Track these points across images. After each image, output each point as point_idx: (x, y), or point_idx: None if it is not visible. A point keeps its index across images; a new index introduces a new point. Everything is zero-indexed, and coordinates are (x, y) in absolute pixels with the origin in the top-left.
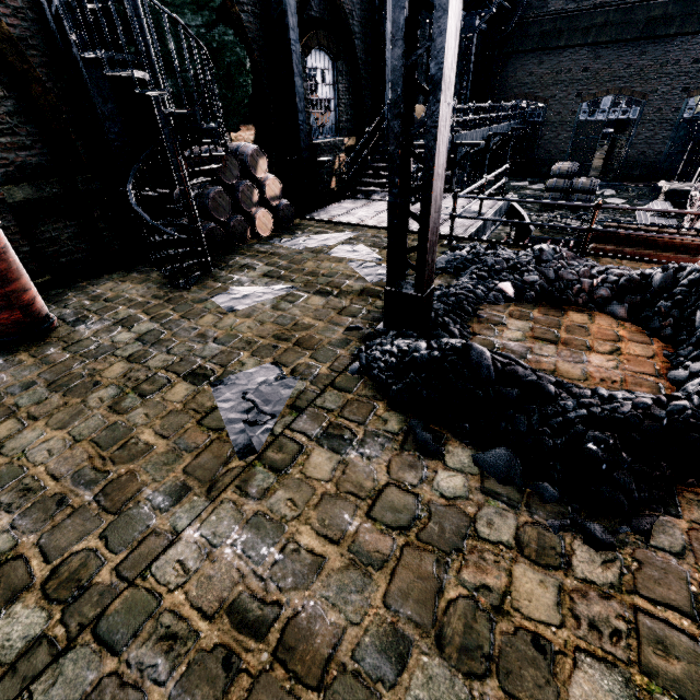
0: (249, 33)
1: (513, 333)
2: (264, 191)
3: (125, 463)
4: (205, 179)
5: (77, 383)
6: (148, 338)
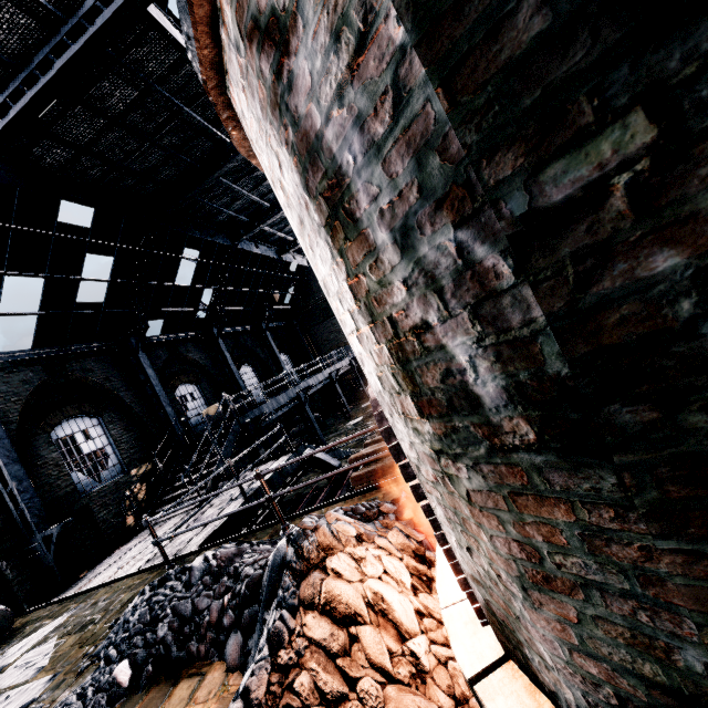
0: None
1: None
2: None
3: None
4: None
5: None
6: None
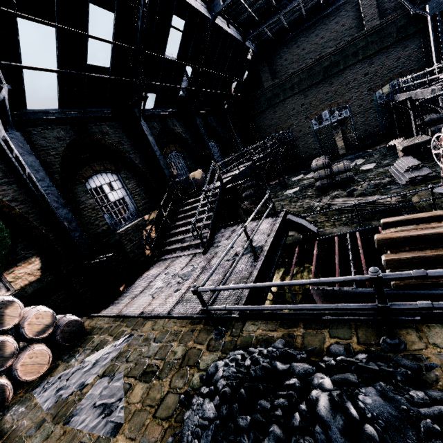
0: (5, 197)
1: None
2: (24, 334)
3: None
4: None
5: None
6: None
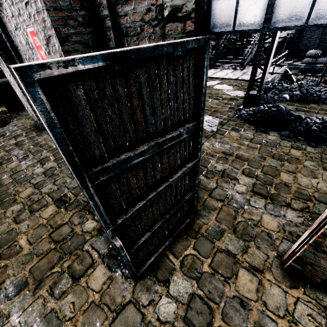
0: None
1: None
2: None
3: None
4: None
5: None
6: None
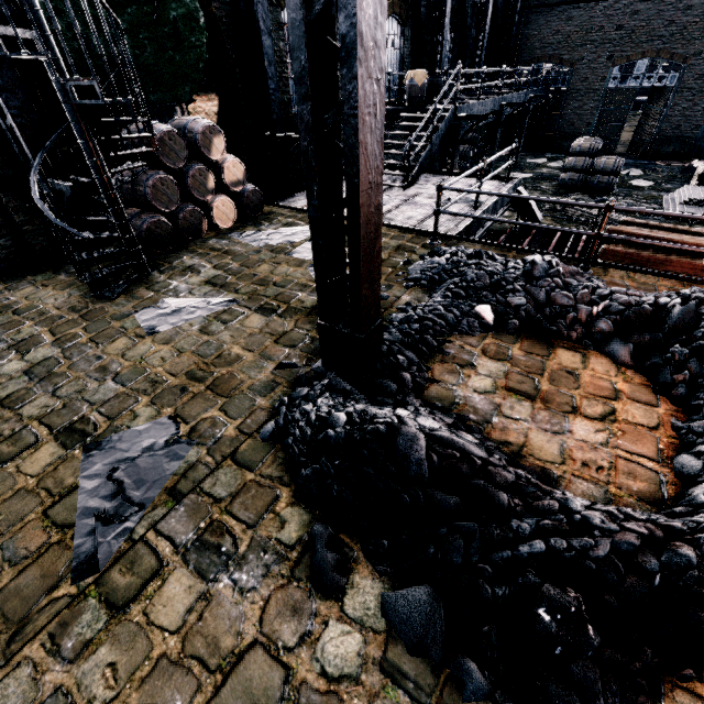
0: None
1: (482, 380)
2: (222, 176)
3: None
4: (134, 165)
5: None
6: (38, 370)
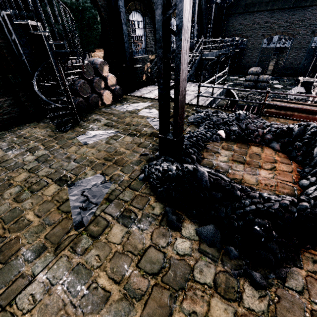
0: (99, 2)
1: (223, 157)
2: (107, 82)
3: (15, 232)
4: (74, 77)
5: (0, 184)
6: (41, 159)
